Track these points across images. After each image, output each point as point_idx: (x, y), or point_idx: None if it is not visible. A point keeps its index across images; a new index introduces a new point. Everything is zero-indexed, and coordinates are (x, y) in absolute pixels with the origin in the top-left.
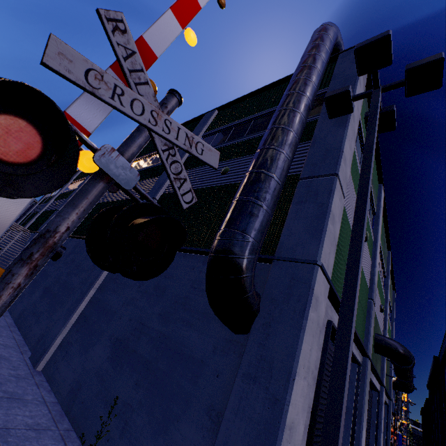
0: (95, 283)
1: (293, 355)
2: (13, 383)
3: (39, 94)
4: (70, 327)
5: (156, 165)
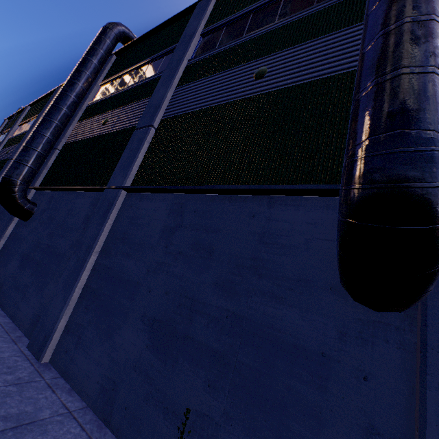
0: (95, 246)
1: None
2: (15, 397)
3: None
4: (73, 304)
5: (138, 84)
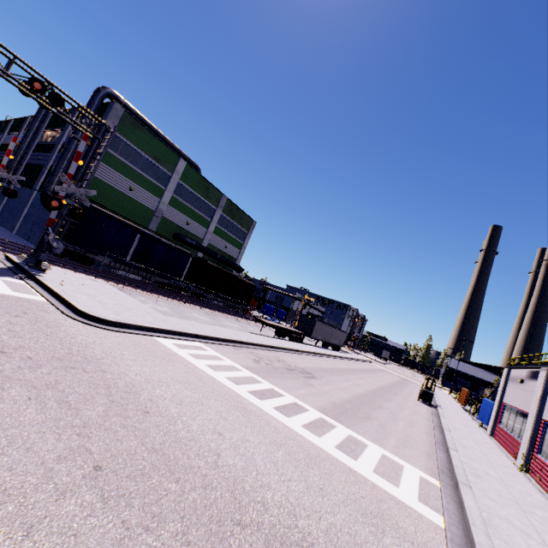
0: (27, 207)
1: None
2: (6, 232)
3: None
4: (21, 221)
5: (52, 143)
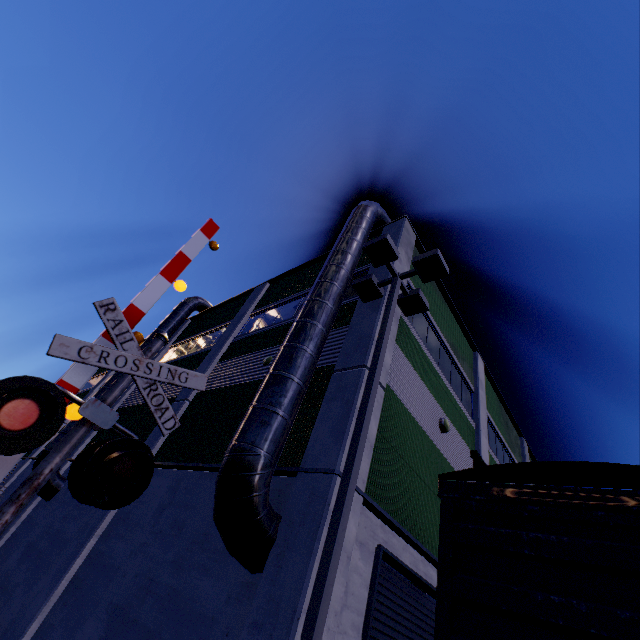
0: (98, 528)
1: (300, 588)
2: None
3: (41, 388)
4: (54, 600)
5: (195, 353)
